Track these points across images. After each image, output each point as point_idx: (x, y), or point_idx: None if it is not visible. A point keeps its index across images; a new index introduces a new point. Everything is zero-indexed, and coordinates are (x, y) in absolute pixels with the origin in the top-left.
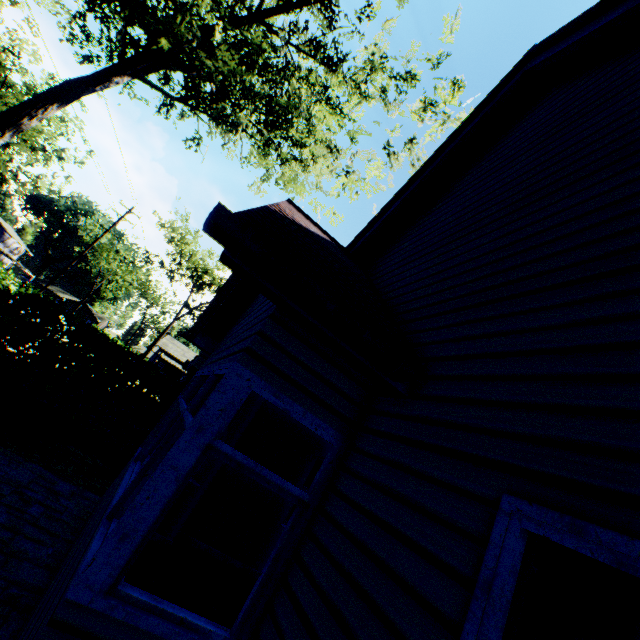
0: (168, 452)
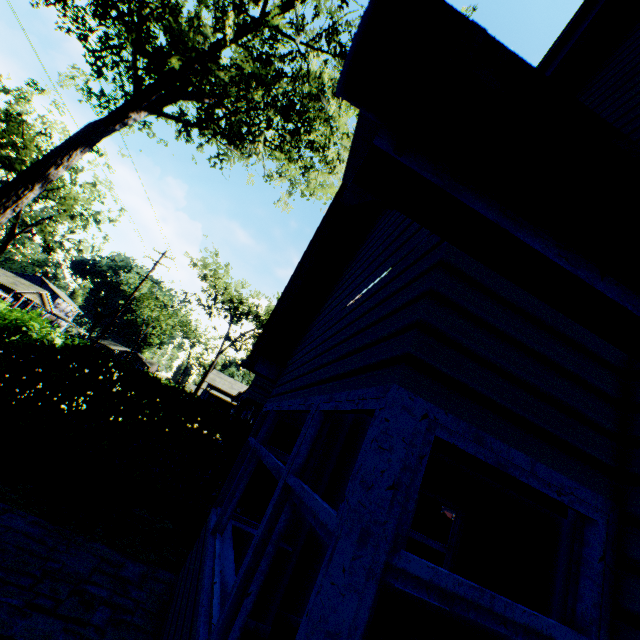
0: (311, 597)
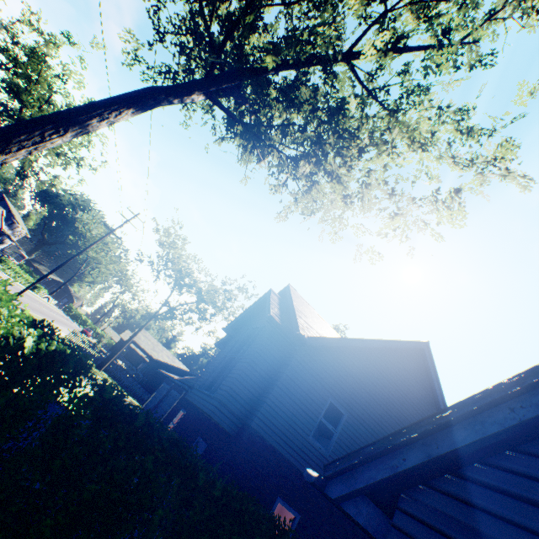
0: None
